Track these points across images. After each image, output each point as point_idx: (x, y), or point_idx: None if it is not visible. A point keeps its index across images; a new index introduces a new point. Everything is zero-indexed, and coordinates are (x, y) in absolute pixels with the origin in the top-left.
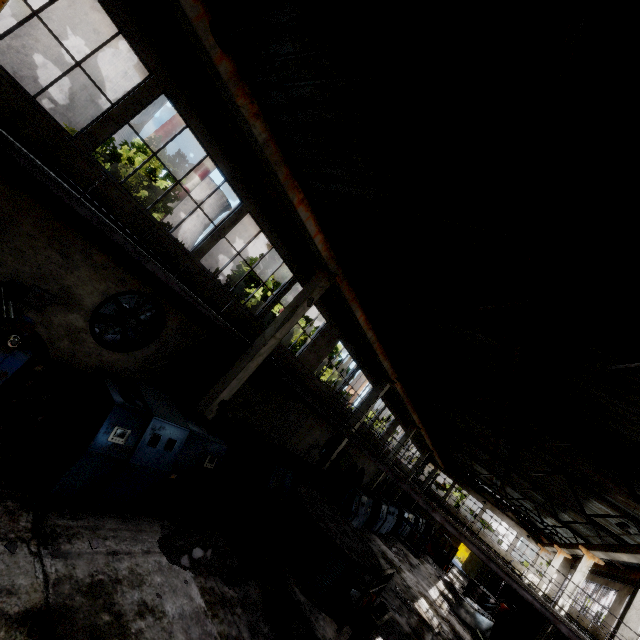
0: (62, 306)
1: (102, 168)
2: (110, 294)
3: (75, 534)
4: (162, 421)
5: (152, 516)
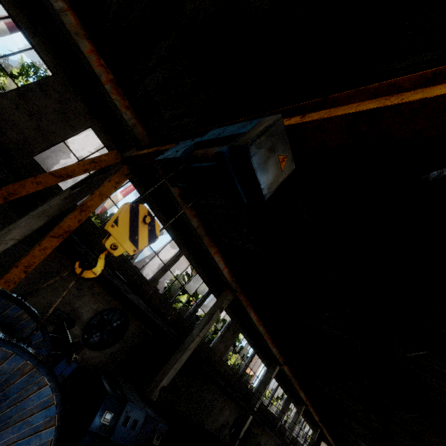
0: None
1: None
2: (99, 311)
3: None
4: (132, 405)
5: None
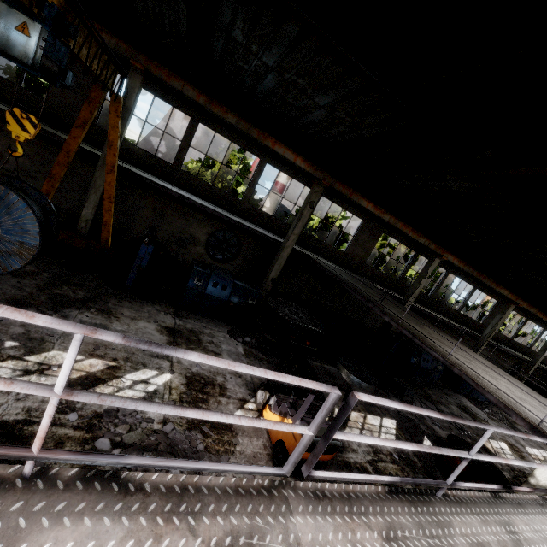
0: (192, 244)
1: (187, 173)
2: (210, 233)
3: (189, 318)
4: (217, 276)
5: (228, 324)
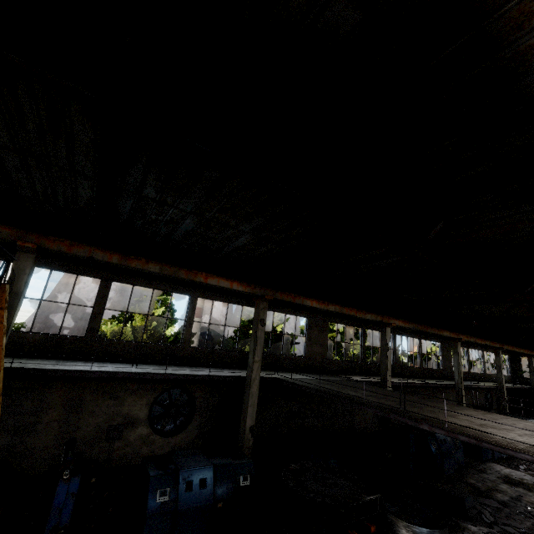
0: (130, 427)
1: (106, 340)
2: (151, 402)
3: None
4: (188, 470)
5: None
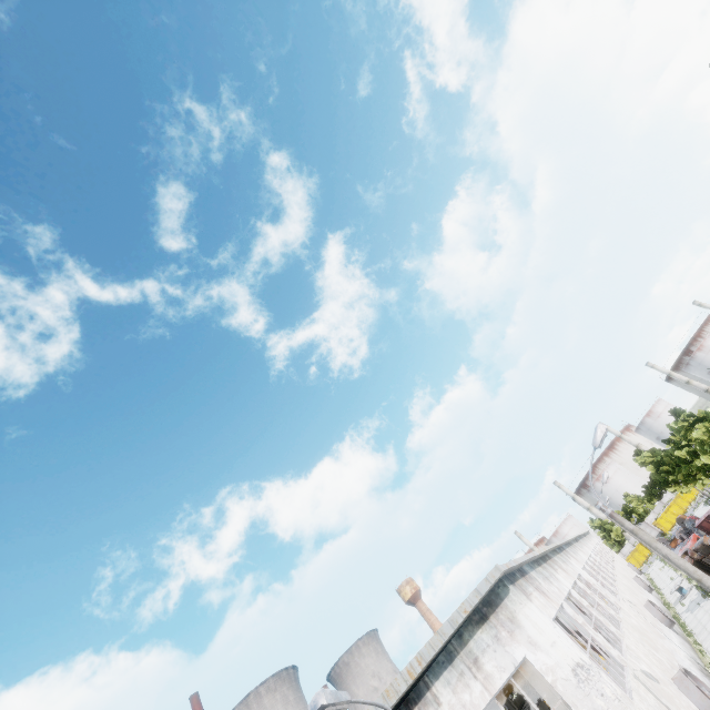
0: None
1: None
2: None
3: None
4: None
5: None
